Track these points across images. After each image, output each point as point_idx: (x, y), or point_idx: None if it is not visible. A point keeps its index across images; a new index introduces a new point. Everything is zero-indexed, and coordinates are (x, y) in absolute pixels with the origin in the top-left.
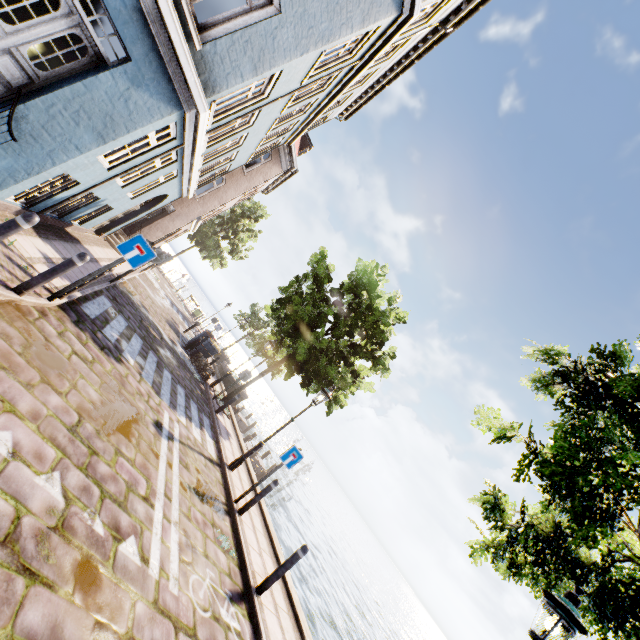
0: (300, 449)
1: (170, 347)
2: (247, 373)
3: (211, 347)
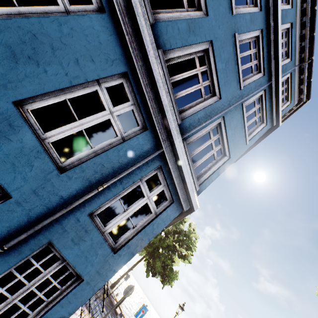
0: None
1: None
2: (128, 276)
3: None
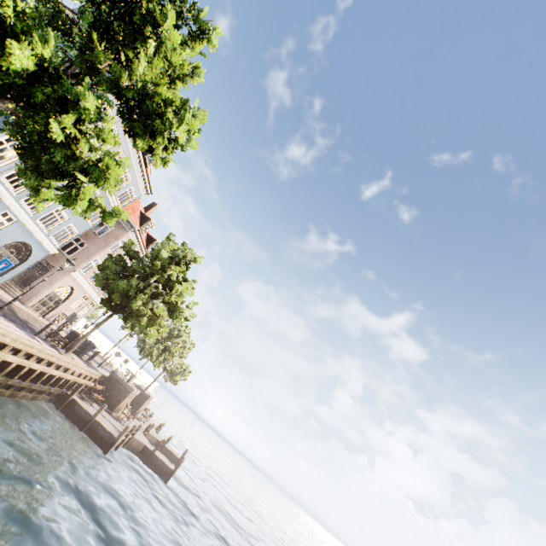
0: (12, 261)
1: (18, 316)
2: (73, 316)
3: (74, 334)
